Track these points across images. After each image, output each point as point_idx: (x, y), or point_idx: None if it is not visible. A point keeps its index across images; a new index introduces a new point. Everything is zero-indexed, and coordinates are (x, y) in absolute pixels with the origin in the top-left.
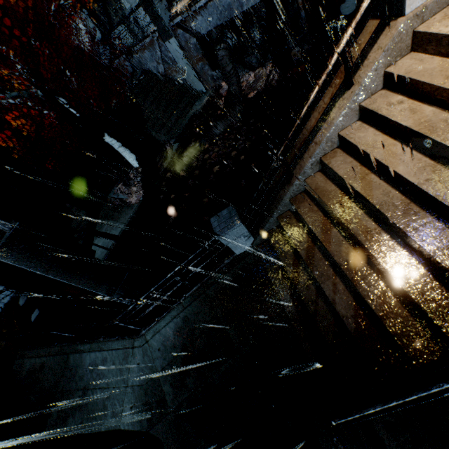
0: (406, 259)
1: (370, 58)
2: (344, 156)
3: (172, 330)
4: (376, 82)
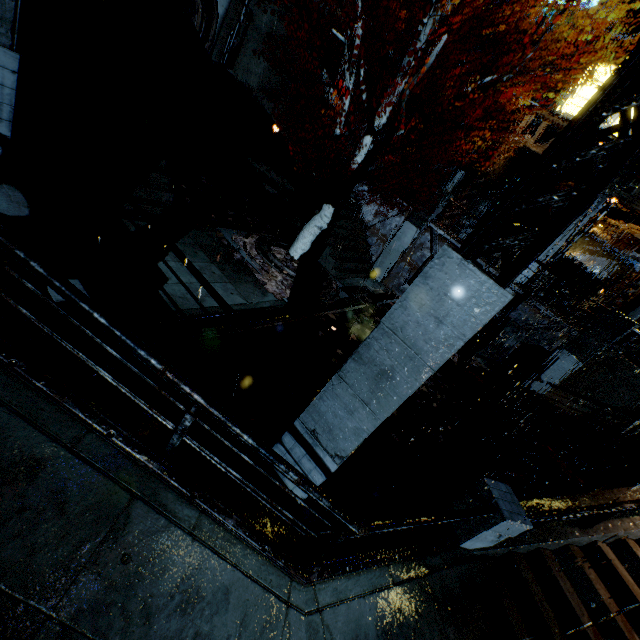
0: None
1: None
2: None
3: (375, 621)
4: None
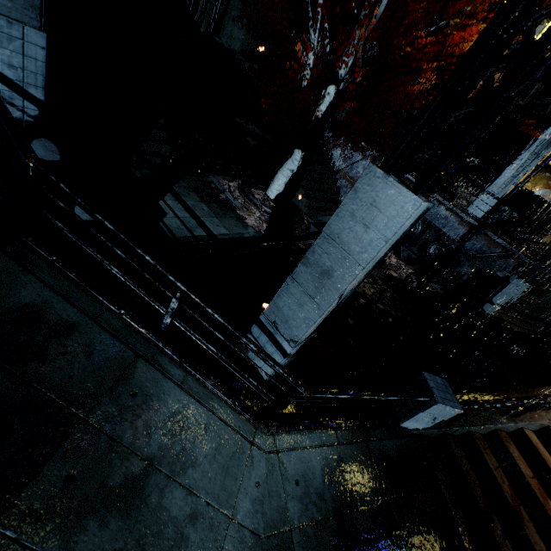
0: None
1: None
2: None
3: (321, 465)
4: None
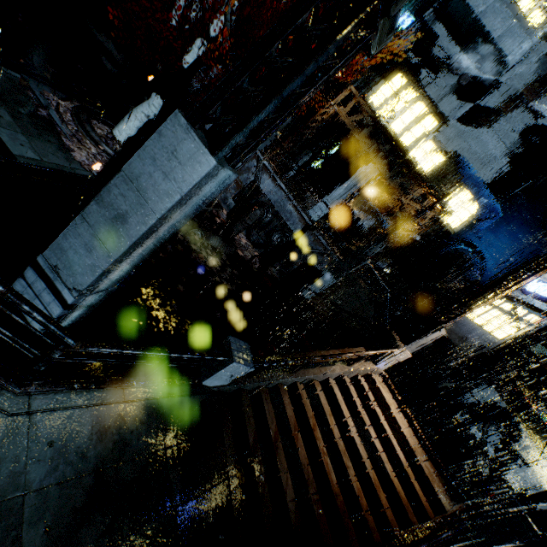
0: (337, 483)
1: (361, 365)
2: (323, 391)
3: (93, 424)
4: (353, 374)
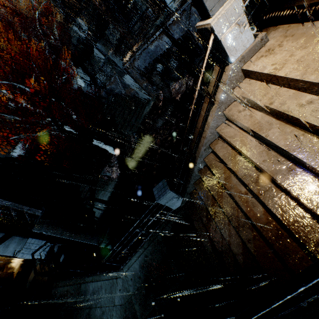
0: (264, 213)
1: (220, 87)
2: (222, 143)
3: (138, 265)
4: (229, 98)
